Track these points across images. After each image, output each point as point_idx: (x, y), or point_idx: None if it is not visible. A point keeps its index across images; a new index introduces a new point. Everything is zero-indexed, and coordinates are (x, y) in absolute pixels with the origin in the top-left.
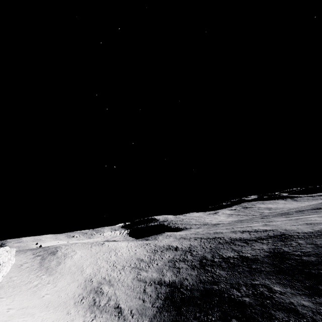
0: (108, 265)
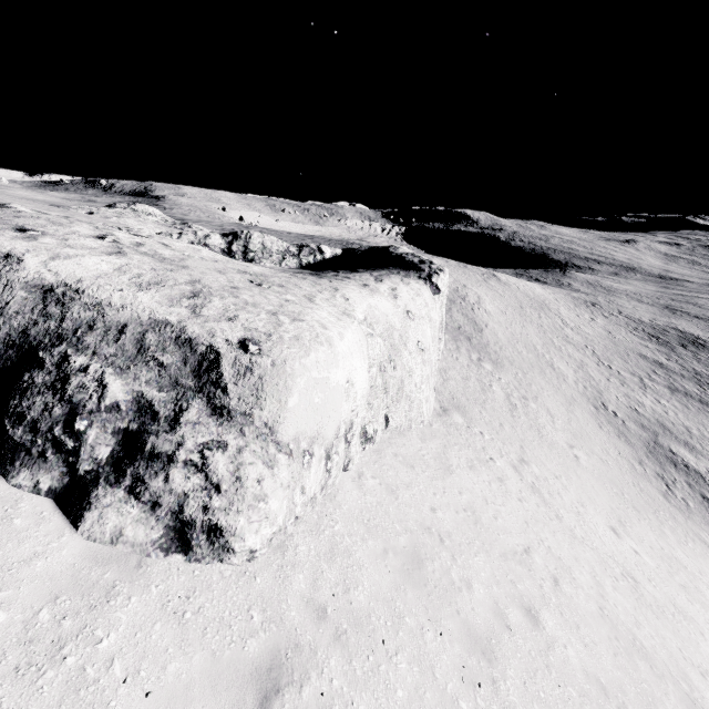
0: (591, 361)
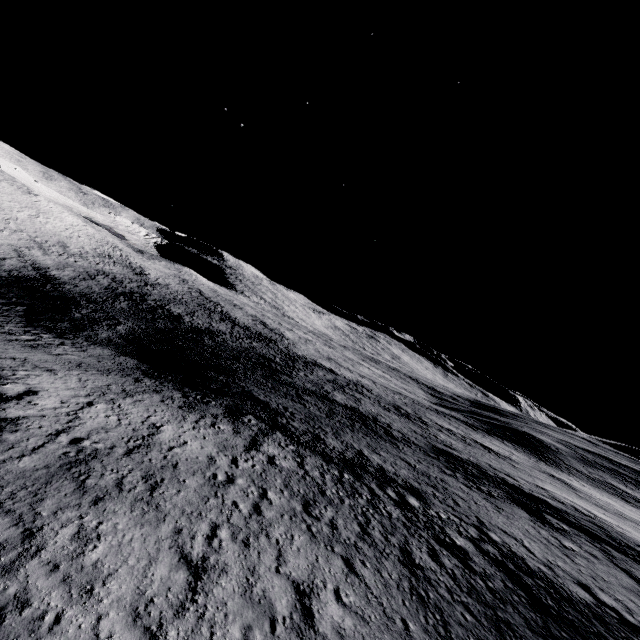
0: None
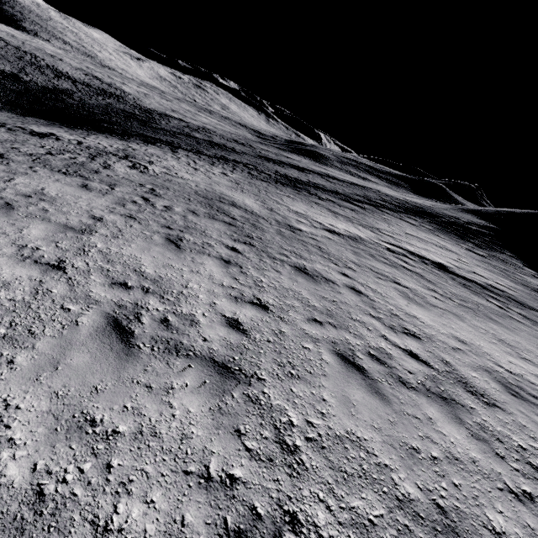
0: None
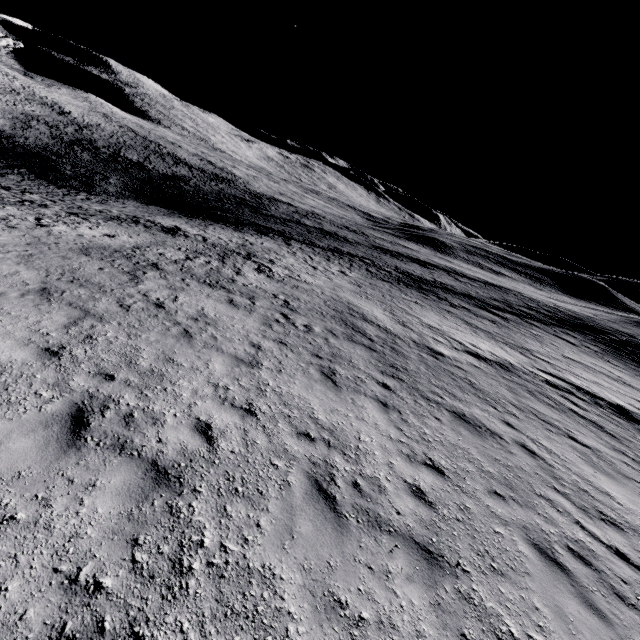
0: None
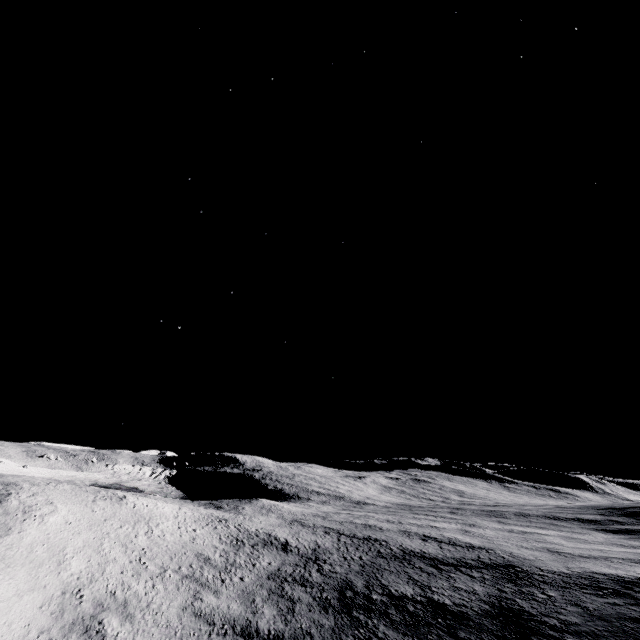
0: (127, 559)
